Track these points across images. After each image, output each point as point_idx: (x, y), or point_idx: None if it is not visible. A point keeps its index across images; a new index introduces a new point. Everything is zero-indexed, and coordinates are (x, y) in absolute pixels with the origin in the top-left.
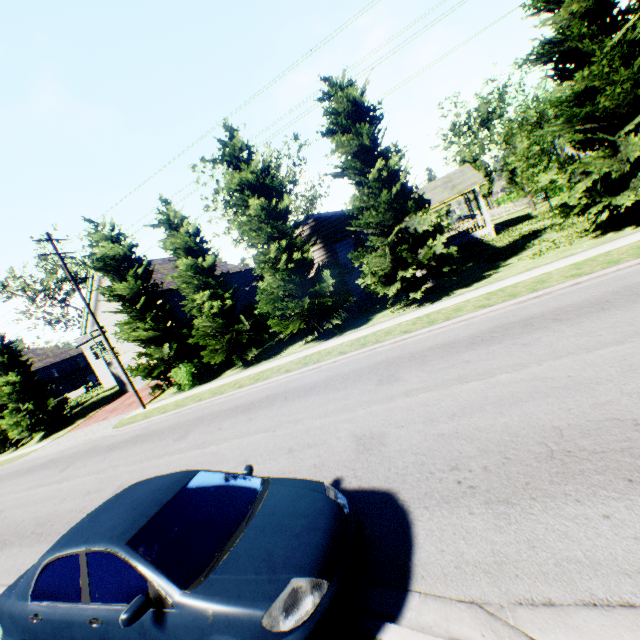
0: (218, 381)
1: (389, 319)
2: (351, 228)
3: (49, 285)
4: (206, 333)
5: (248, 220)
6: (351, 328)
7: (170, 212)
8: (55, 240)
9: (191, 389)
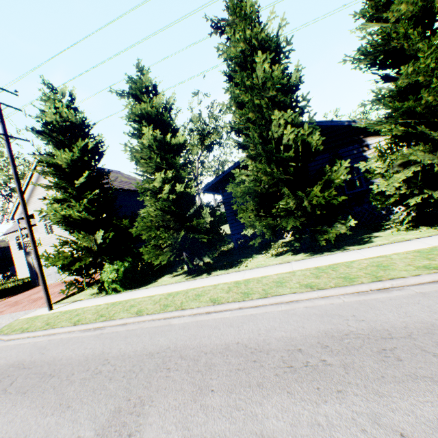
0: (158, 287)
1: (435, 234)
2: (365, 124)
3: None
4: (153, 225)
5: (251, 85)
6: (345, 244)
7: (145, 80)
8: None
9: (117, 292)
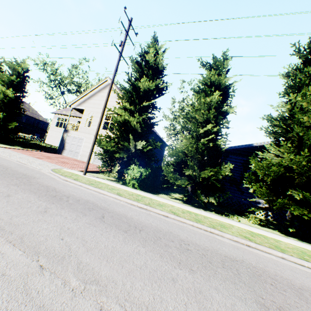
0: (169, 200)
1: None
2: None
3: (66, 79)
4: (181, 156)
5: None
6: None
7: (225, 63)
8: (132, 26)
9: (133, 188)
